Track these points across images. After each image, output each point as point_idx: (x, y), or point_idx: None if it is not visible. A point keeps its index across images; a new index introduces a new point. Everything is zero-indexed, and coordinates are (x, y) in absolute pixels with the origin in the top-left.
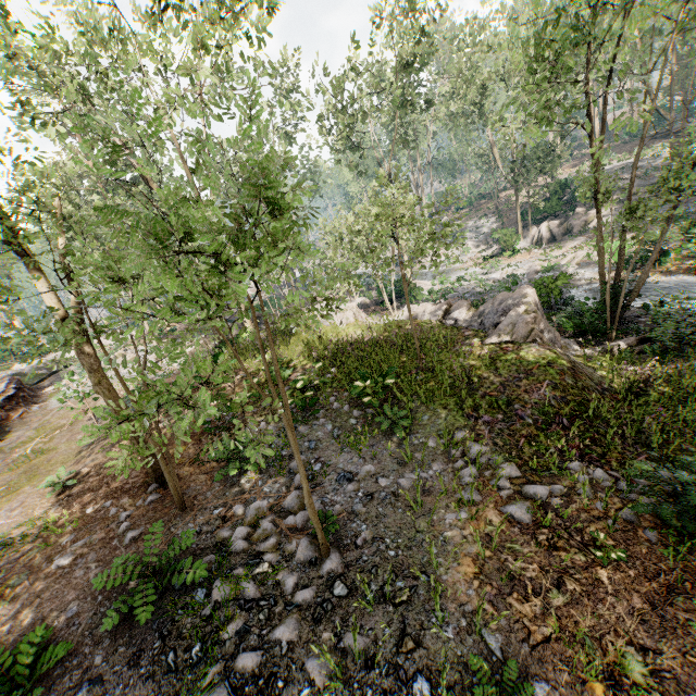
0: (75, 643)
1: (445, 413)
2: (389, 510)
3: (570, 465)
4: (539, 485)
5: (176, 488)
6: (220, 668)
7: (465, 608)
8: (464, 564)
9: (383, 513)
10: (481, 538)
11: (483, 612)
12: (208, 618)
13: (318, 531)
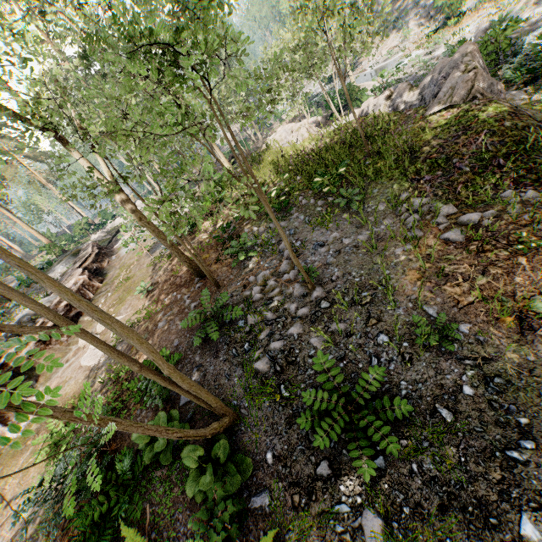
0: (183, 355)
1: (391, 183)
2: (353, 256)
3: (503, 195)
4: (472, 213)
5: (210, 275)
6: (261, 351)
7: (411, 297)
8: (410, 275)
9: (348, 259)
10: (423, 258)
11: (424, 297)
12: (249, 332)
13: (303, 274)
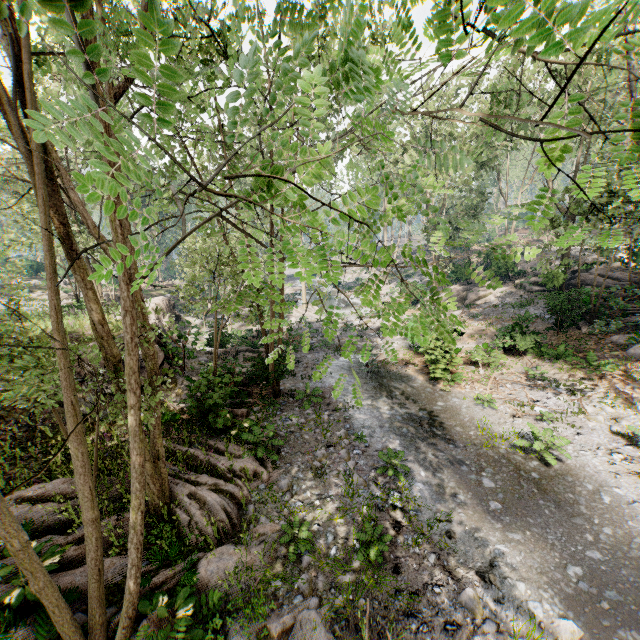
0: None
1: None
2: None
3: None
4: None
5: None
6: None
7: None
8: None
9: None
10: None
11: None
12: None
13: None
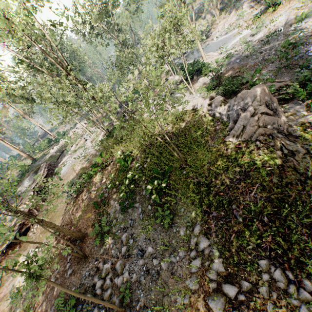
0: None
1: (192, 208)
2: (153, 286)
3: (259, 262)
4: (230, 289)
5: (79, 254)
6: None
7: None
8: None
9: (151, 287)
10: None
11: None
12: None
13: None
